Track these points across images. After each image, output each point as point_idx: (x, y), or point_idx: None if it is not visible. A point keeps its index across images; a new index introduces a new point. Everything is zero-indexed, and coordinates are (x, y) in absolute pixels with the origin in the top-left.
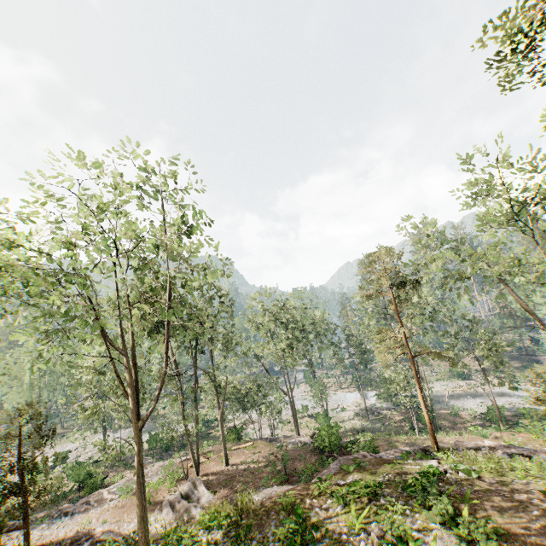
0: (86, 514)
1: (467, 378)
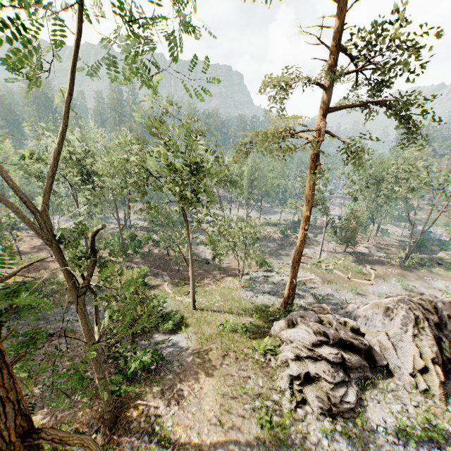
0: (329, 246)
1: None
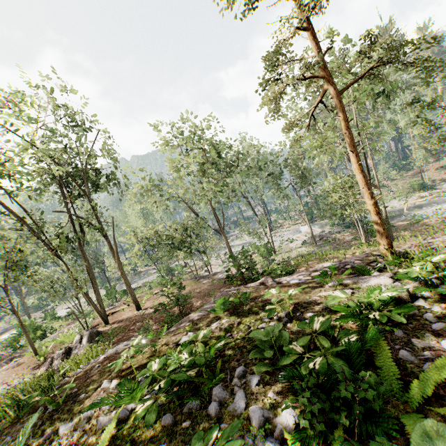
0: None
1: (429, 189)
